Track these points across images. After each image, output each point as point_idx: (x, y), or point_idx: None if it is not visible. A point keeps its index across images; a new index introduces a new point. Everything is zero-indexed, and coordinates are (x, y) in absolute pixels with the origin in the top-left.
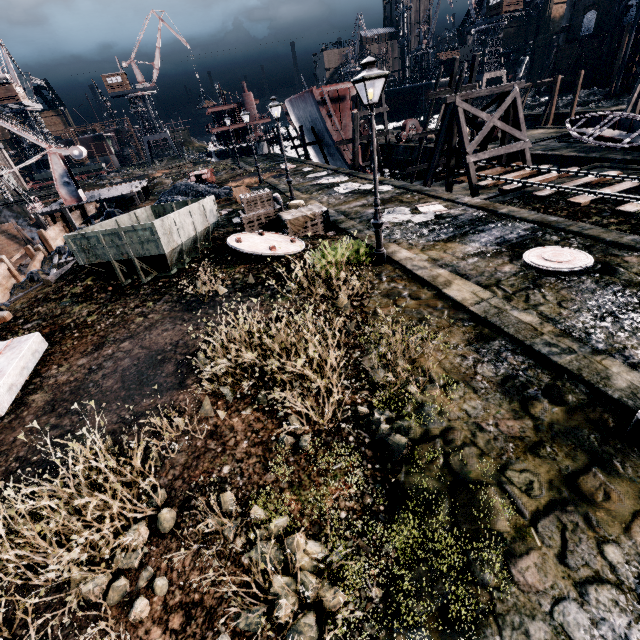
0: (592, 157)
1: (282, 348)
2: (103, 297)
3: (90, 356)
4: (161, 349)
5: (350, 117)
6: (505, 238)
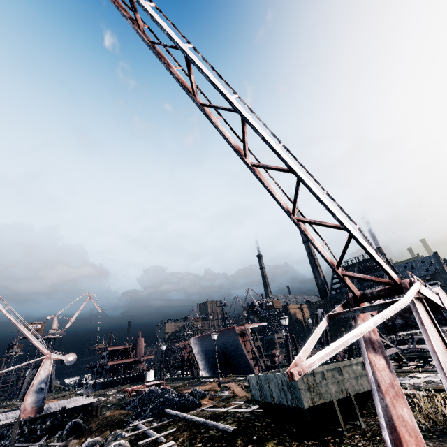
0: (430, 356)
1: None
2: None
3: None
4: None
5: (249, 345)
6: None
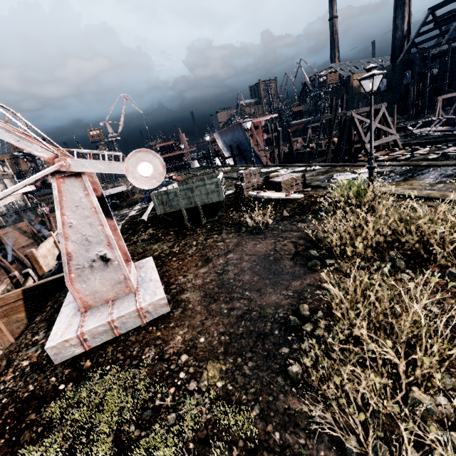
0: (439, 140)
1: (395, 229)
2: (171, 238)
3: (206, 266)
4: (266, 254)
5: (262, 138)
6: (446, 174)
